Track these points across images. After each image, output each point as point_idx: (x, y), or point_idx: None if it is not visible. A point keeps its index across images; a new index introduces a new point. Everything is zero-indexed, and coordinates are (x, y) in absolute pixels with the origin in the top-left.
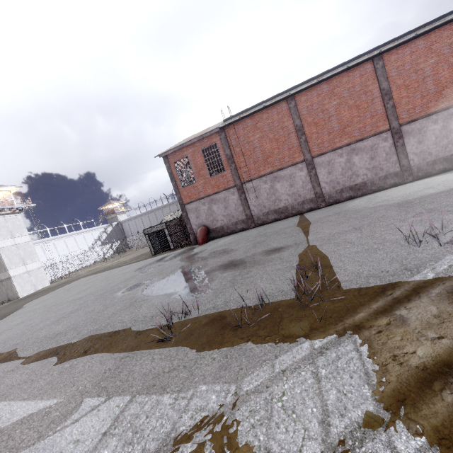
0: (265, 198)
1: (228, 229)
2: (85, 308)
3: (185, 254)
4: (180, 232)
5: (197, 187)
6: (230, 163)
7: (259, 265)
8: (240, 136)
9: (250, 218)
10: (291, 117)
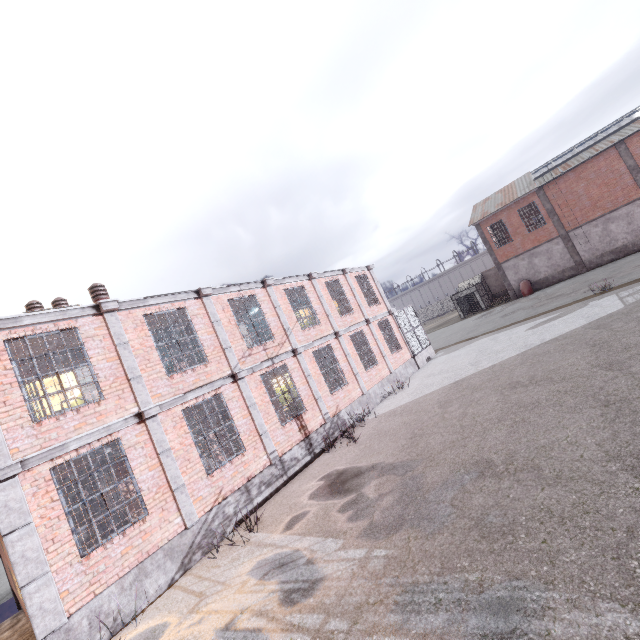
0: (596, 241)
1: (553, 279)
2: (480, 327)
3: (521, 301)
4: (485, 296)
5: (514, 246)
6: (551, 216)
7: (636, 270)
8: (561, 190)
9: (581, 263)
10: (621, 160)
